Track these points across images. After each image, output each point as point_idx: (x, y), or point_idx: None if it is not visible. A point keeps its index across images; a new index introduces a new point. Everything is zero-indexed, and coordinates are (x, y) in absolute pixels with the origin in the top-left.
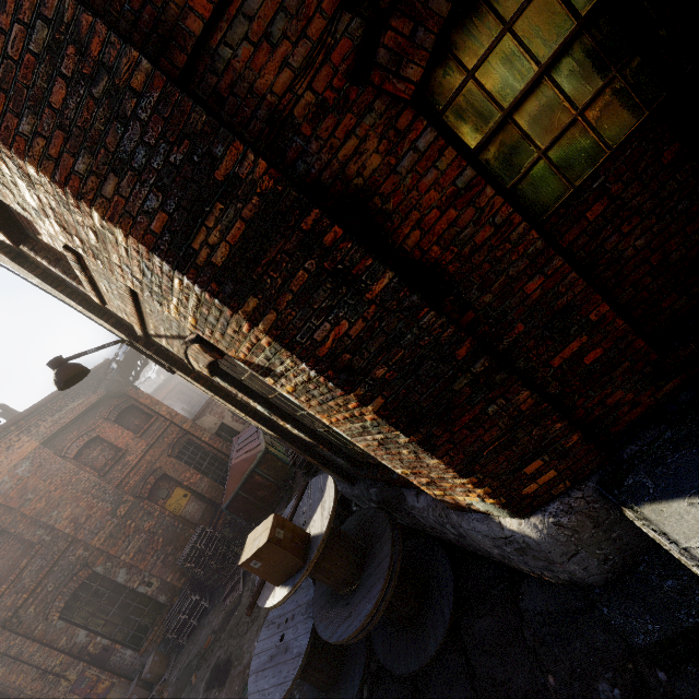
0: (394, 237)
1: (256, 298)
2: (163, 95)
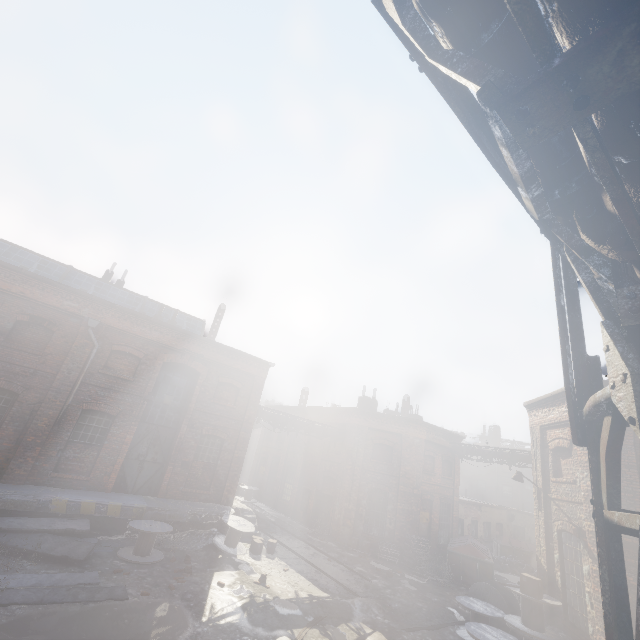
0: None
1: None
2: None
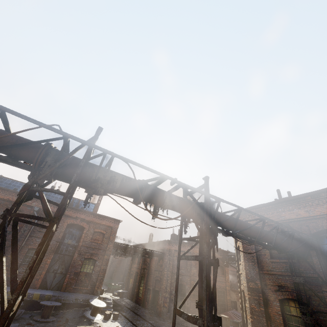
0: (268, 307)
1: (250, 293)
2: (257, 272)
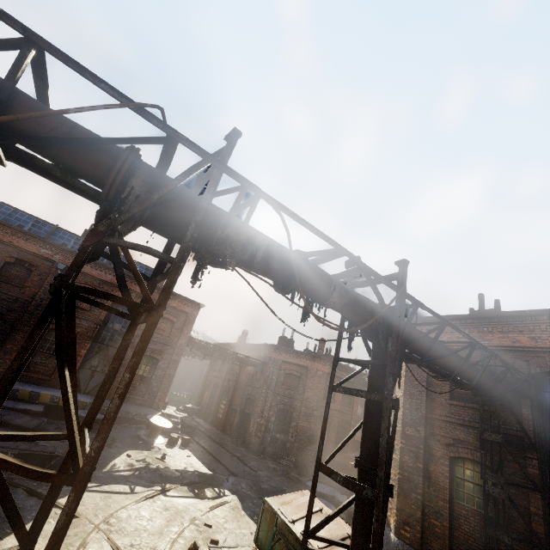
0: (430, 464)
1: (405, 441)
2: (423, 415)
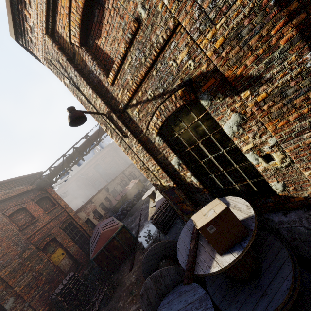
0: None
1: (297, 2)
2: None
